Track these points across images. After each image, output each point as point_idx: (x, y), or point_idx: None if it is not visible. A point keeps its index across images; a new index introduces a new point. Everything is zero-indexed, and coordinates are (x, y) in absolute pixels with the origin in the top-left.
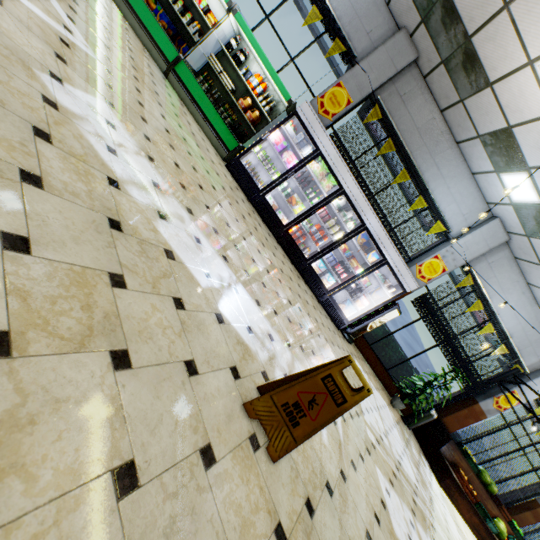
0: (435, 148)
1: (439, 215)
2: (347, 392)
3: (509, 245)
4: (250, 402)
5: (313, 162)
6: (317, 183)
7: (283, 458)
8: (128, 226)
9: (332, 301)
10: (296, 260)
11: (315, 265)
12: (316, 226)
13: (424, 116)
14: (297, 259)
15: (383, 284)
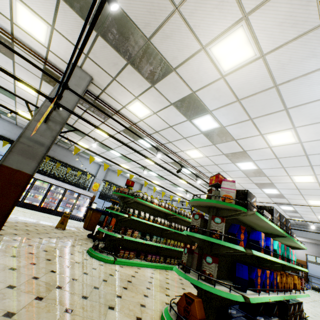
0: (73, 157)
1: (87, 172)
2: (68, 215)
3: (110, 169)
4: (55, 227)
5: (36, 182)
6: (42, 186)
7: (66, 230)
8: (18, 219)
9: (73, 215)
10: (51, 212)
11: (59, 209)
12: (51, 198)
13: (63, 152)
14: (51, 212)
15: (84, 200)
